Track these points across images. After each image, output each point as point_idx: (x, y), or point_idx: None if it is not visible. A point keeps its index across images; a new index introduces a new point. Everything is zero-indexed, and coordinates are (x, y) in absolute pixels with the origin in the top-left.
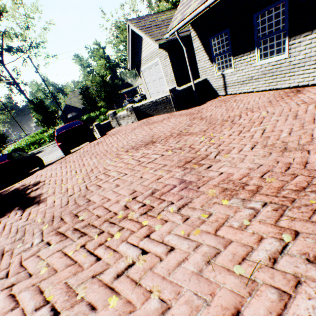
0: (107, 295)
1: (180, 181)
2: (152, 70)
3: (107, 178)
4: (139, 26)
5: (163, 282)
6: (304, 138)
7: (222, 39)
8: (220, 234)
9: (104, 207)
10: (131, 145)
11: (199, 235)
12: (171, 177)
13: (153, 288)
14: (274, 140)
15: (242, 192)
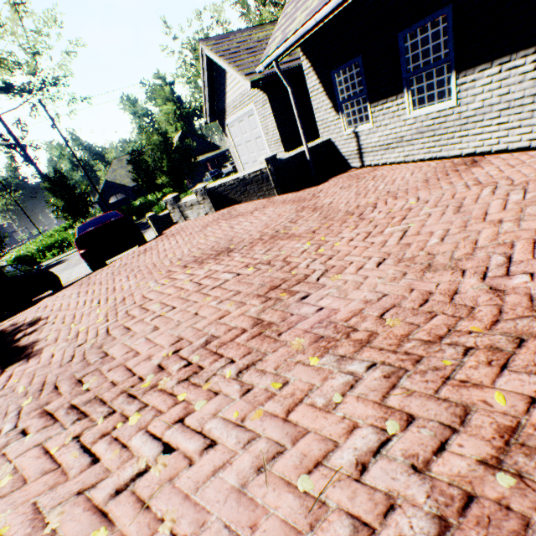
0: (93, 526)
1: (255, 322)
2: (244, 124)
3: (143, 315)
4: (219, 50)
5: (185, 503)
6: (462, 248)
7: (352, 74)
8: (293, 419)
9: (126, 366)
10: (194, 256)
11: (259, 421)
12: (242, 314)
13: (167, 514)
14: (416, 251)
15: (345, 343)
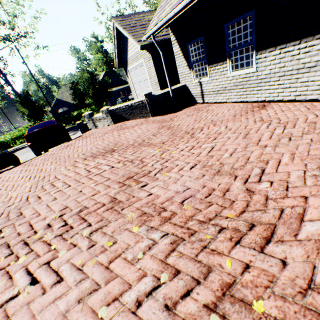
0: None
1: (111, 200)
2: (138, 71)
3: (50, 189)
4: (123, 24)
5: None
6: (240, 162)
7: (199, 46)
8: (111, 267)
9: (30, 223)
10: (92, 152)
11: (92, 267)
12: (106, 194)
13: None
14: (215, 161)
15: (156, 218)
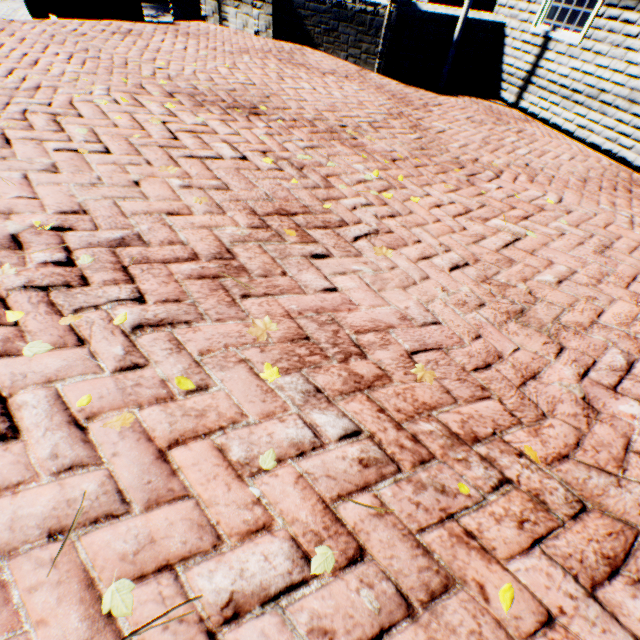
0: None
1: (220, 253)
2: None
3: (47, 134)
4: None
5: None
6: (578, 313)
7: None
8: (174, 462)
9: None
10: (195, 87)
11: (118, 434)
12: (208, 229)
13: None
14: (516, 279)
15: (335, 369)
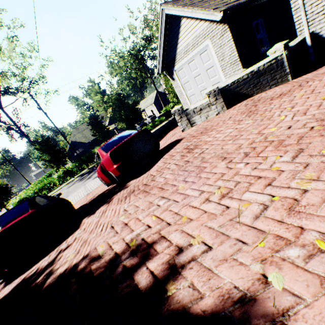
0: None
1: None
2: (194, 63)
3: None
4: (179, 5)
5: None
6: None
7: None
8: None
9: None
10: None
11: None
12: None
13: None
14: None
15: None
